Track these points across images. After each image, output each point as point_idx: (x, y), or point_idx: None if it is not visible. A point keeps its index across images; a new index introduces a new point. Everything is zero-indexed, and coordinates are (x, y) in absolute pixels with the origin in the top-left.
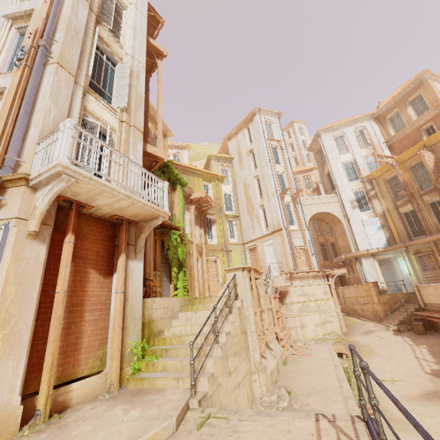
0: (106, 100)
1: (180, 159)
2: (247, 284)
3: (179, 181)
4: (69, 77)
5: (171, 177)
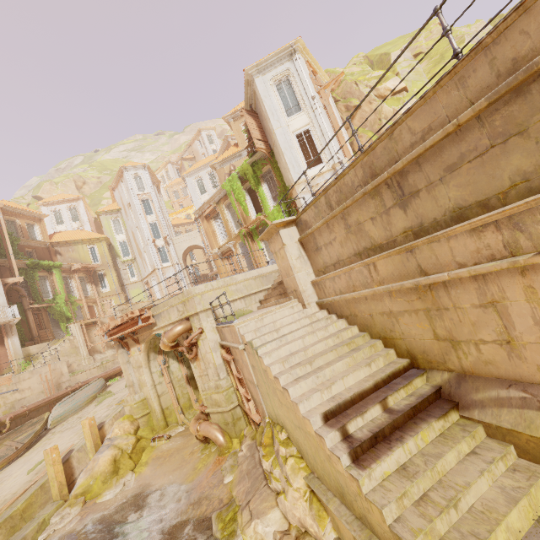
0: None
1: (77, 212)
2: (77, 329)
3: (54, 266)
4: None
5: (45, 268)
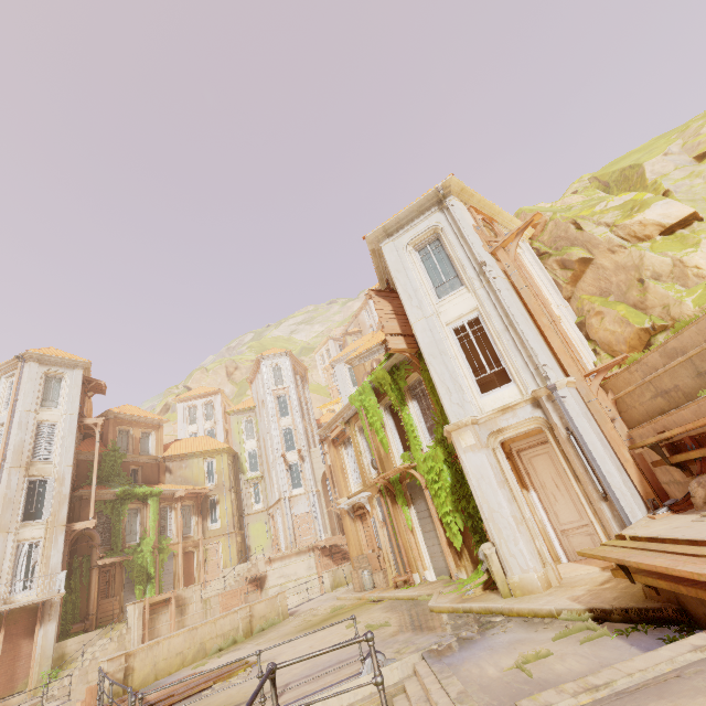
0: (39, 515)
1: (213, 408)
2: (136, 614)
3: (151, 494)
4: (5, 535)
5: (139, 497)
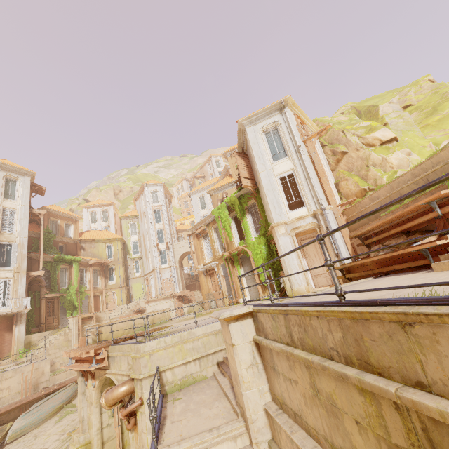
0: (8, 265)
1: (108, 214)
2: (74, 323)
3: (75, 261)
4: None
5: (67, 261)
